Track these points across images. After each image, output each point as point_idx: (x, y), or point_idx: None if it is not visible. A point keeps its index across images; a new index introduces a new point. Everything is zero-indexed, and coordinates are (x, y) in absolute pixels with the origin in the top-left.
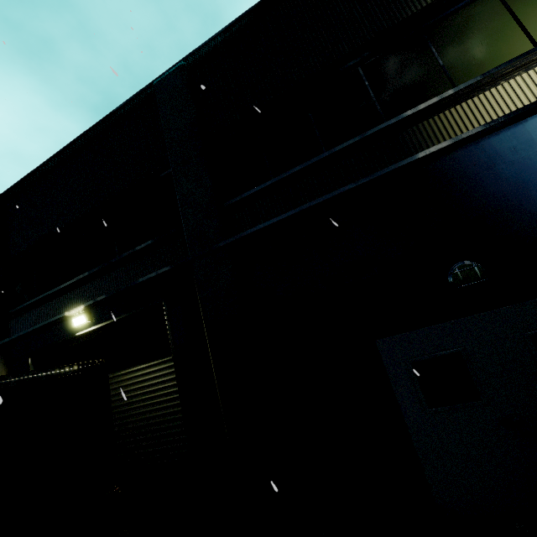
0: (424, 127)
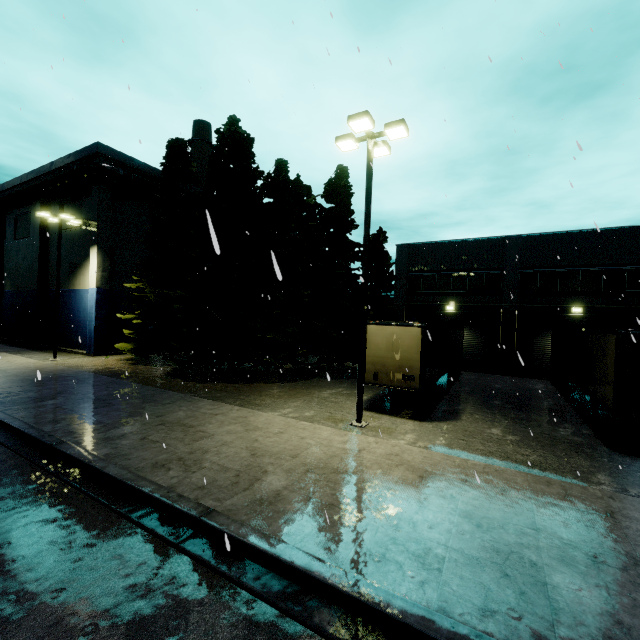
0: None
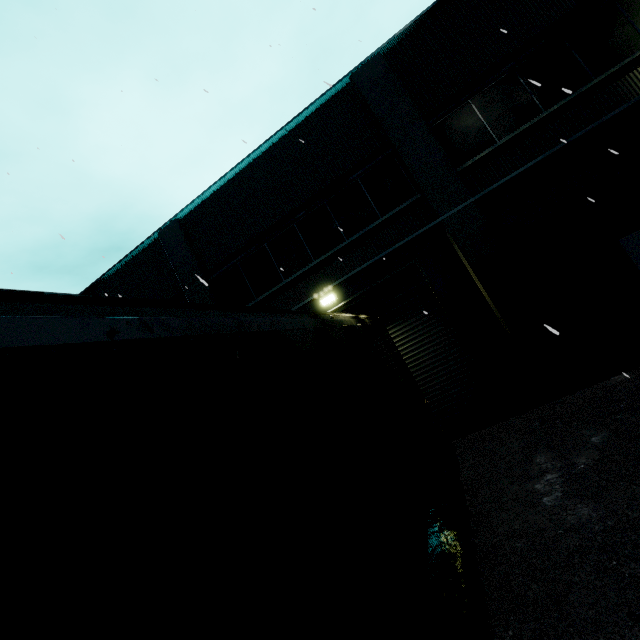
0: (631, 77)
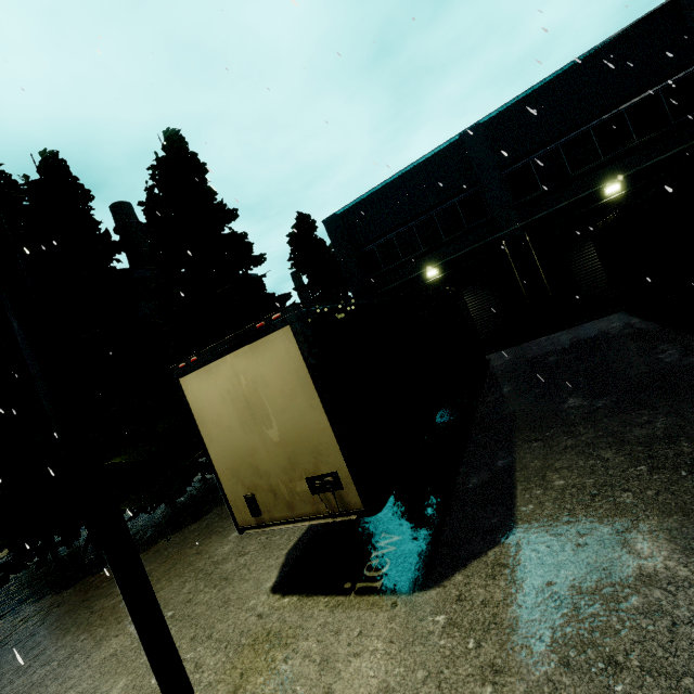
0: None
